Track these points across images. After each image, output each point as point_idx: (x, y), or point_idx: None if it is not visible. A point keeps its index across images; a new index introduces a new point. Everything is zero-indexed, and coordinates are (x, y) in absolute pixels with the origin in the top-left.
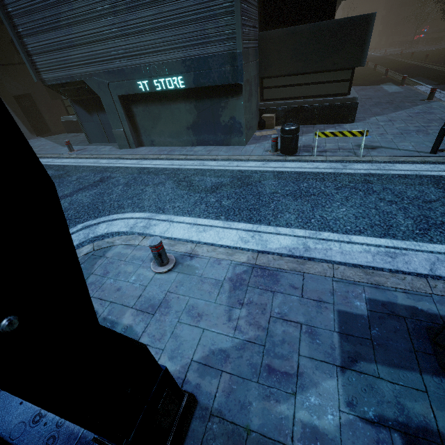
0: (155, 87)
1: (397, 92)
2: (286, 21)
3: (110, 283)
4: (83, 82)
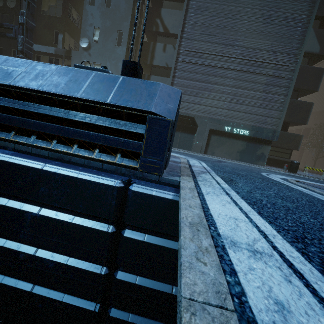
0: (232, 131)
1: None
2: None
3: None
4: (191, 118)
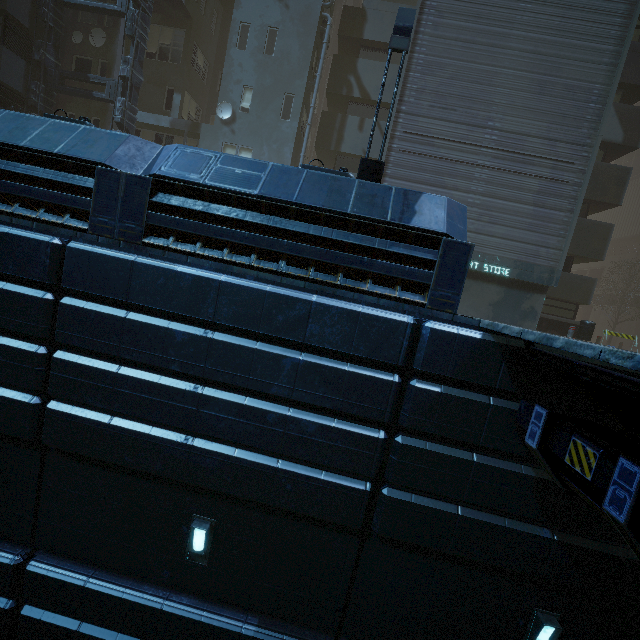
0: (482, 269)
1: None
2: None
3: None
4: None
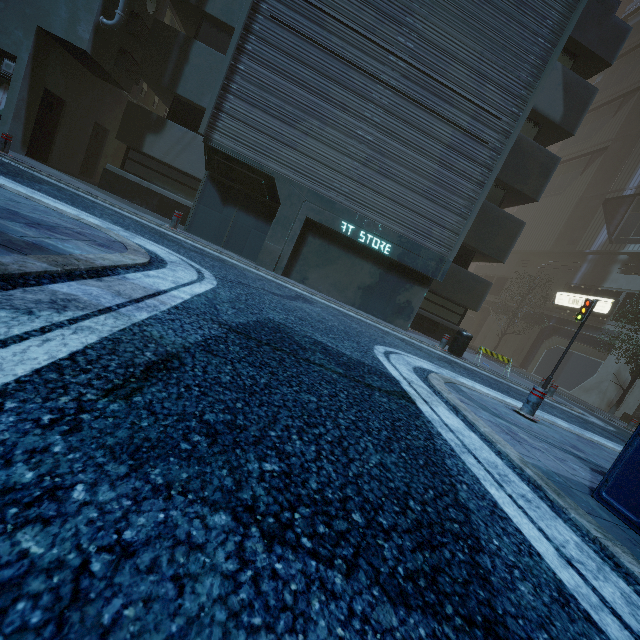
0: (357, 237)
1: None
2: None
3: (515, 419)
4: (267, 177)
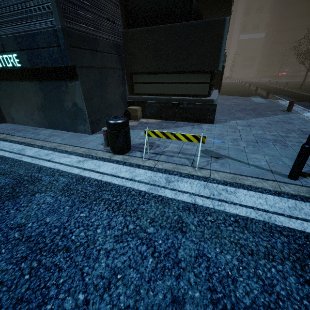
0: None
1: (262, 102)
2: (149, 24)
3: None
4: None
